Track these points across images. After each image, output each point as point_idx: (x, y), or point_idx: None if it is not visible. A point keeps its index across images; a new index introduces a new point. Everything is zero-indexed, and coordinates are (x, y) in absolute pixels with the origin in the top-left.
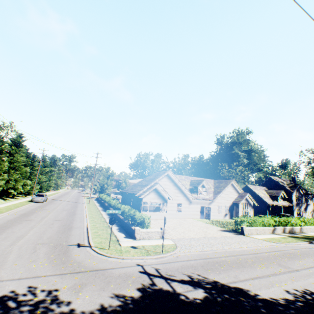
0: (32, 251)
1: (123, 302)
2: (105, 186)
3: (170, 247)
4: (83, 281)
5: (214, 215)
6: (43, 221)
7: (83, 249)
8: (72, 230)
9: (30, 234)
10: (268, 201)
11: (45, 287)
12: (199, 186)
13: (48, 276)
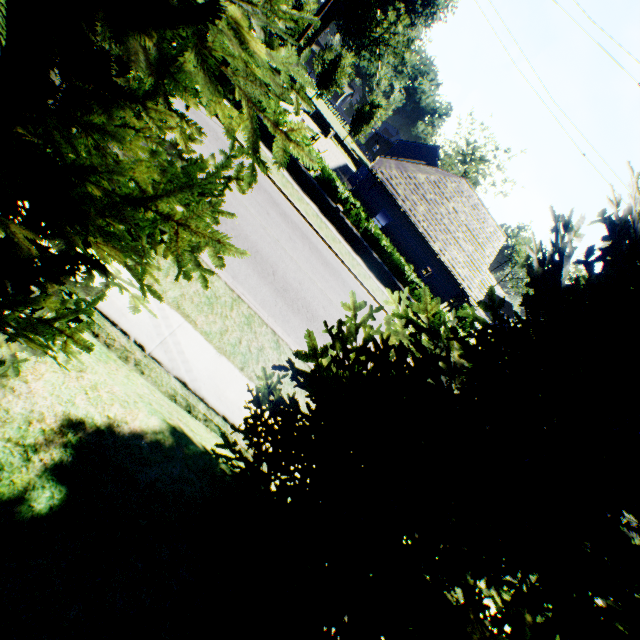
0: None
1: None
2: None
3: None
4: None
5: None
6: None
7: None
8: None
9: None
10: None
11: None
12: None
13: None
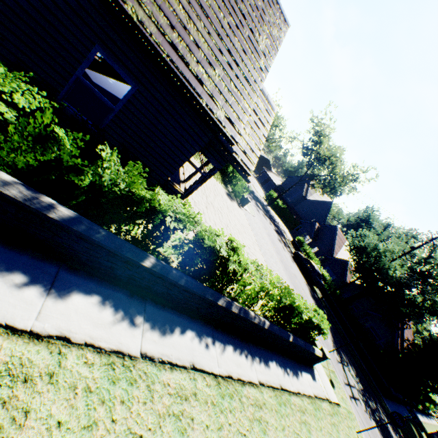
0: None
1: (382, 436)
2: None
3: None
4: None
5: None
6: None
7: None
8: None
9: None
10: None
11: None
12: None
13: None
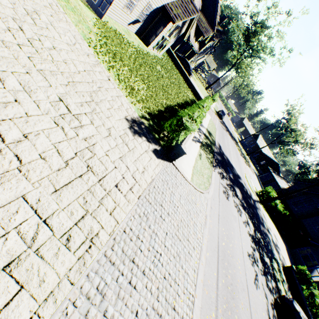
0: None
1: None
2: None
3: None
4: None
5: (114, 9)
6: None
7: None
8: None
9: None
10: (191, 36)
11: None
12: None
13: None
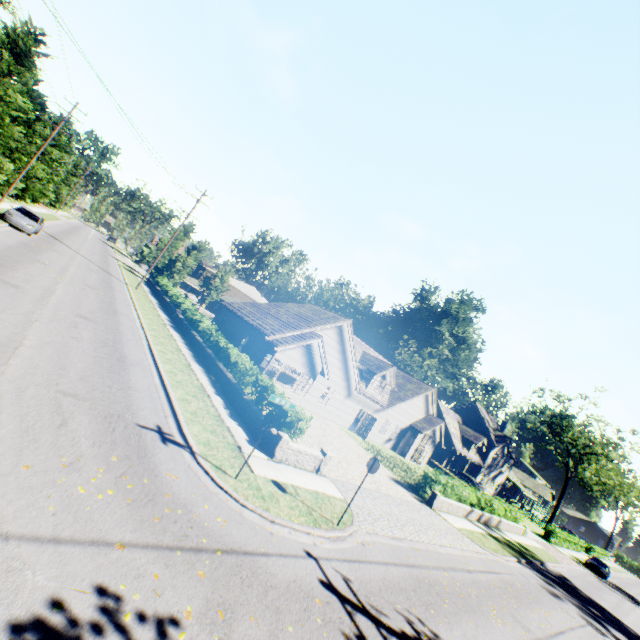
0: (56, 421)
1: None
2: (178, 266)
3: (342, 507)
4: (221, 592)
5: (372, 433)
6: (50, 306)
7: (179, 457)
8: (130, 370)
9: (31, 343)
10: (456, 445)
11: (138, 599)
12: (380, 374)
13: (132, 548)
